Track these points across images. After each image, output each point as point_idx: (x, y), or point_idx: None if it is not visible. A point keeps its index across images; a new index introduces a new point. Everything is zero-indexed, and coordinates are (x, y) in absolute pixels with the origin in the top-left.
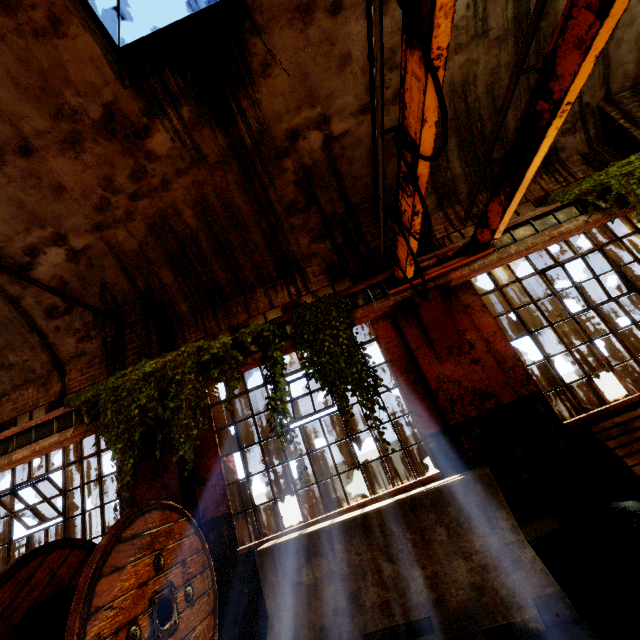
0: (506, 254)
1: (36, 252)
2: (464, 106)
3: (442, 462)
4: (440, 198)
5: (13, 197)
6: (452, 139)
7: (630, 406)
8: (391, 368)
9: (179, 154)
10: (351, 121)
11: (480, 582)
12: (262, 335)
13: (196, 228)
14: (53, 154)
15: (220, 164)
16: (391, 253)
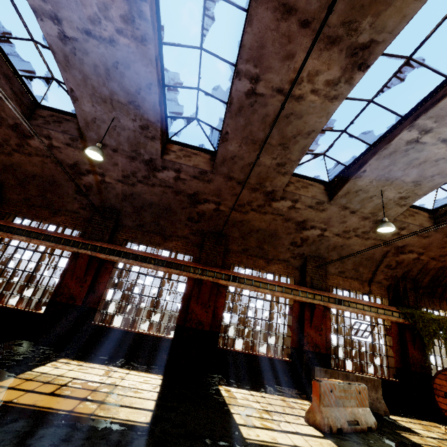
0: None
1: (411, 252)
2: None
3: None
4: None
5: (433, 242)
6: None
7: None
8: None
9: None
10: None
11: None
12: None
13: None
14: None
15: None
16: None
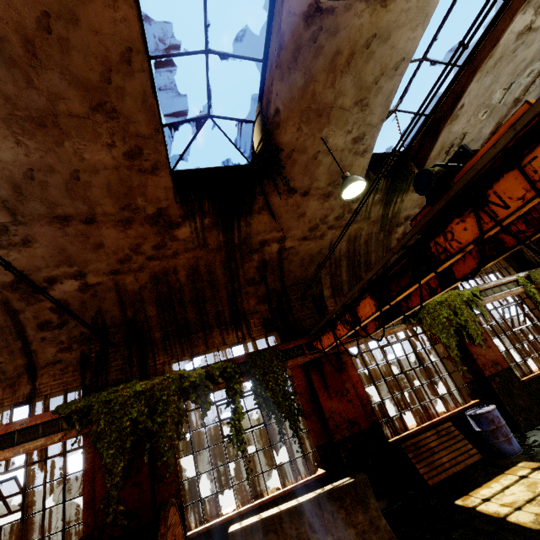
0: (369, 339)
1: (55, 281)
2: (353, 247)
3: (326, 464)
4: (334, 291)
5: (60, 245)
6: (345, 261)
7: (418, 432)
8: (300, 398)
9: (192, 240)
10: (296, 242)
11: (362, 539)
12: (226, 370)
13: (184, 283)
14: (108, 226)
15: (215, 250)
16: (317, 335)
